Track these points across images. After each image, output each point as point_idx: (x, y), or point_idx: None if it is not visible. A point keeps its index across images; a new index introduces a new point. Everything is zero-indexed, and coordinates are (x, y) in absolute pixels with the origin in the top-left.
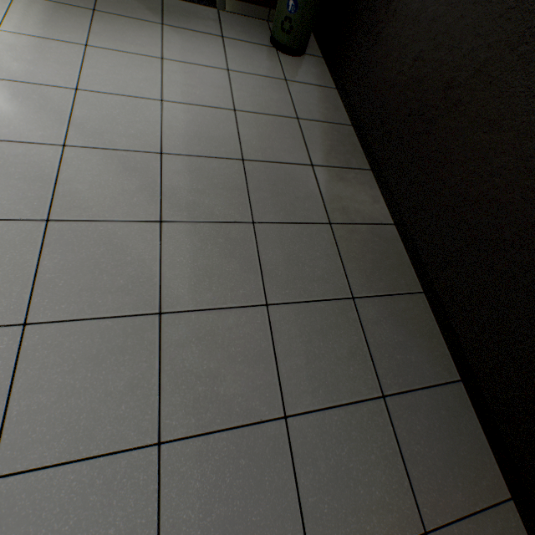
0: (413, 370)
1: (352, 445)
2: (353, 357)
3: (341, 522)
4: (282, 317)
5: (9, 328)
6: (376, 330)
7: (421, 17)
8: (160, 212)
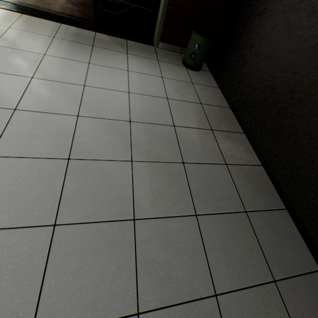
0: (289, 262)
1: (260, 317)
2: (251, 252)
3: None
4: (206, 223)
5: (45, 227)
6: (262, 233)
7: (272, 56)
8: (131, 155)
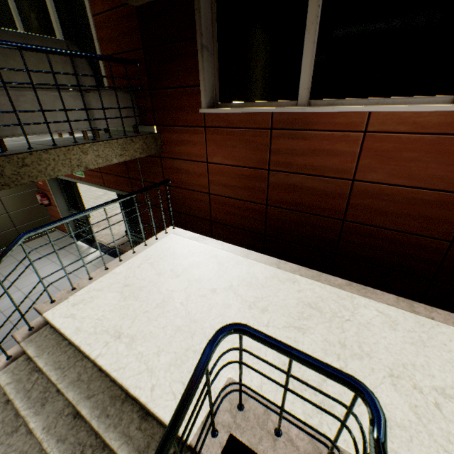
0: None
1: None
2: None
3: None
4: None
5: None
6: None
7: None
8: None
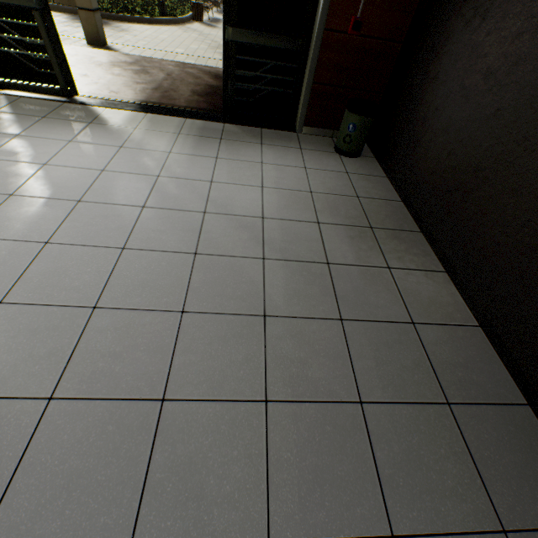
0: (475, 387)
1: (421, 436)
2: (416, 367)
3: (416, 496)
4: (354, 329)
5: (174, 312)
6: (436, 350)
7: (449, 129)
8: (262, 253)
